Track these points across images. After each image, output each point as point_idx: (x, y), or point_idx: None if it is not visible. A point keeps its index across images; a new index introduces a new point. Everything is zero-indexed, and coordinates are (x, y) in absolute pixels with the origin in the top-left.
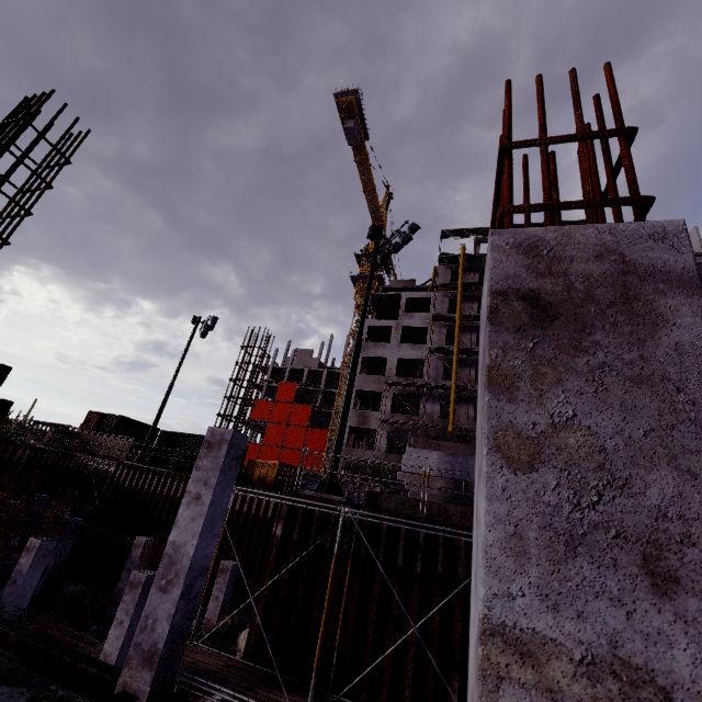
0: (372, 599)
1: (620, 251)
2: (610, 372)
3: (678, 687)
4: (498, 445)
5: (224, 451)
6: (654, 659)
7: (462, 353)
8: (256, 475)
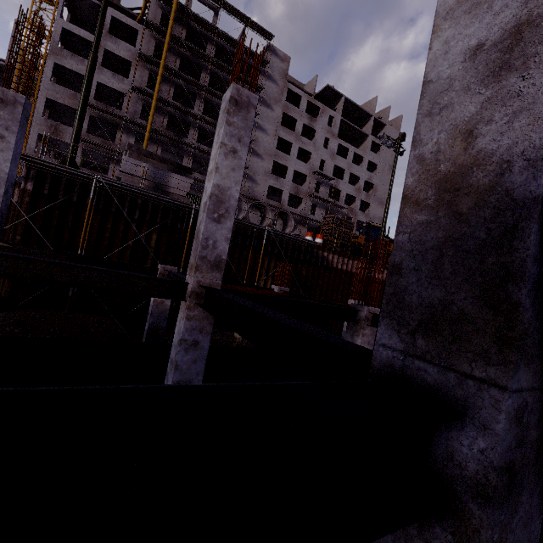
0: (107, 229)
1: (250, 98)
2: (242, 117)
3: (238, 150)
4: (227, 122)
5: (20, 110)
6: (237, 148)
7: (160, 101)
8: None
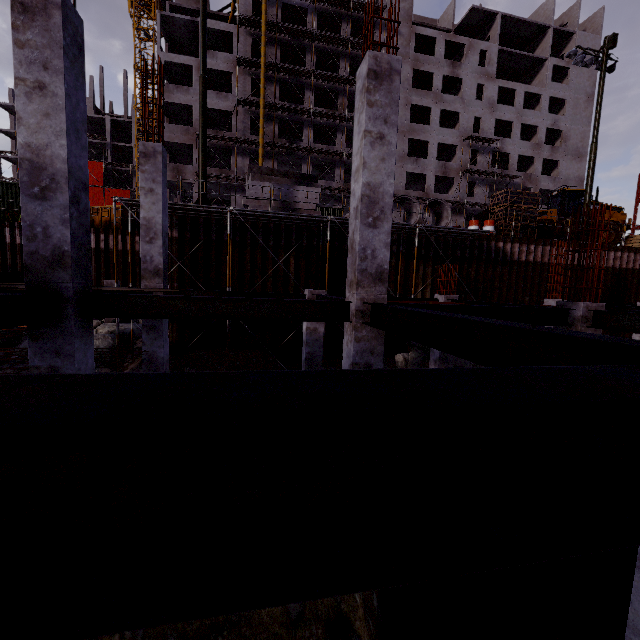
0: (247, 262)
1: (391, 63)
2: (385, 91)
3: (385, 134)
4: (368, 104)
5: (160, 159)
6: (383, 132)
7: (267, 108)
8: (97, 220)
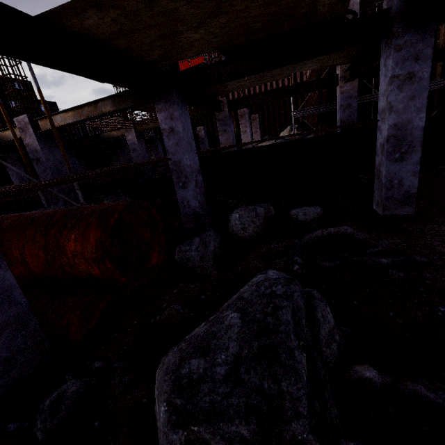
0: None
1: None
2: None
3: None
4: None
5: None
6: None
7: None
8: None
